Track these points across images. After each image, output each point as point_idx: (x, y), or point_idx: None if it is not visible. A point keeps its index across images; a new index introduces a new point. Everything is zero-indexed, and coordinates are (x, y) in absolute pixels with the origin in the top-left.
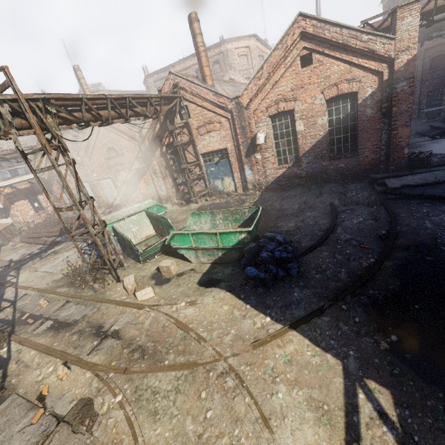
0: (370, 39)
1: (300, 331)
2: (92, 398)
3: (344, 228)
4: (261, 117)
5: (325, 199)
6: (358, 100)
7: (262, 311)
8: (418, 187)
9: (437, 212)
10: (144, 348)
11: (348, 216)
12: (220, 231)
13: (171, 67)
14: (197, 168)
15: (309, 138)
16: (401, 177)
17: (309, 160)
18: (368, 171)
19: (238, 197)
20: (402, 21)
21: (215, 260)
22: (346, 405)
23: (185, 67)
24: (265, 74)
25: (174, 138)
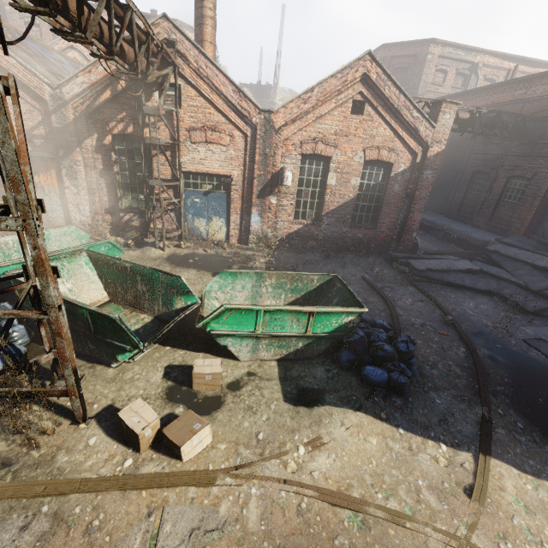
0: (418, 117)
1: (498, 456)
2: None
3: (404, 309)
4: (292, 151)
5: (353, 272)
6: (391, 172)
7: (424, 434)
8: (436, 272)
9: (460, 298)
10: None
11: (395, 295)
12: (321, 309)
13: None
14: (170, 192)
15: (337, 196)
16: (420, 260)
17: (331, 222)
18: (381, 247)
19: (234, 251)
20: (444, 115)
21: (287, 354)
22: None
23: None
24: (313, 99)
25: (149, 128)
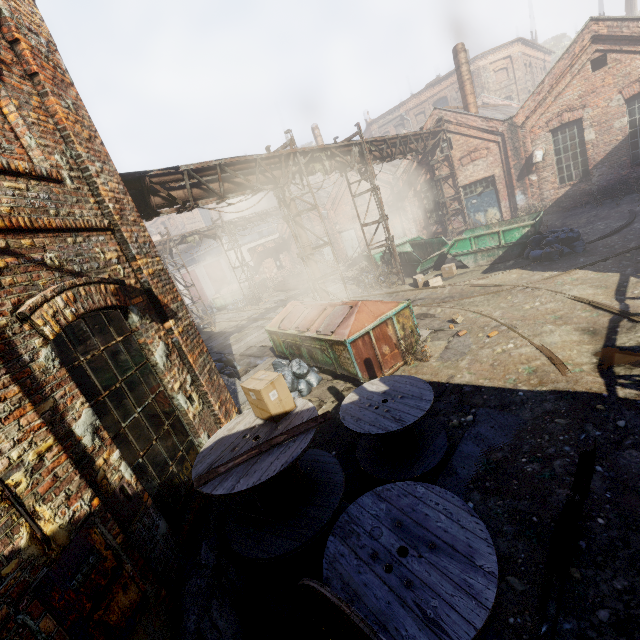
0: None
1: (585, 269)
2: (425, 312)
3: None
4: (539, 133)
5: (623, 209)
6: None
7: (549, 271)
8: None
9: None
10: (451, 296)
11: None
12: (503, 228)
13: (401, 105)
14: (456, 203)
15: (601, 147)
16: None
17: (602, 172)
18: None
19: None
20: None
21: (495, 260)
22: (619, 282)
23: (419, 102)
24: (546, 87)
25: (435, 172)
